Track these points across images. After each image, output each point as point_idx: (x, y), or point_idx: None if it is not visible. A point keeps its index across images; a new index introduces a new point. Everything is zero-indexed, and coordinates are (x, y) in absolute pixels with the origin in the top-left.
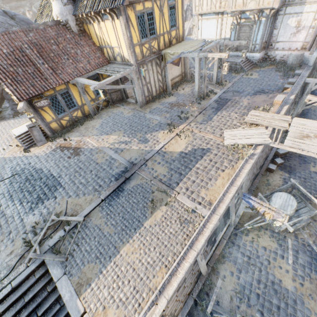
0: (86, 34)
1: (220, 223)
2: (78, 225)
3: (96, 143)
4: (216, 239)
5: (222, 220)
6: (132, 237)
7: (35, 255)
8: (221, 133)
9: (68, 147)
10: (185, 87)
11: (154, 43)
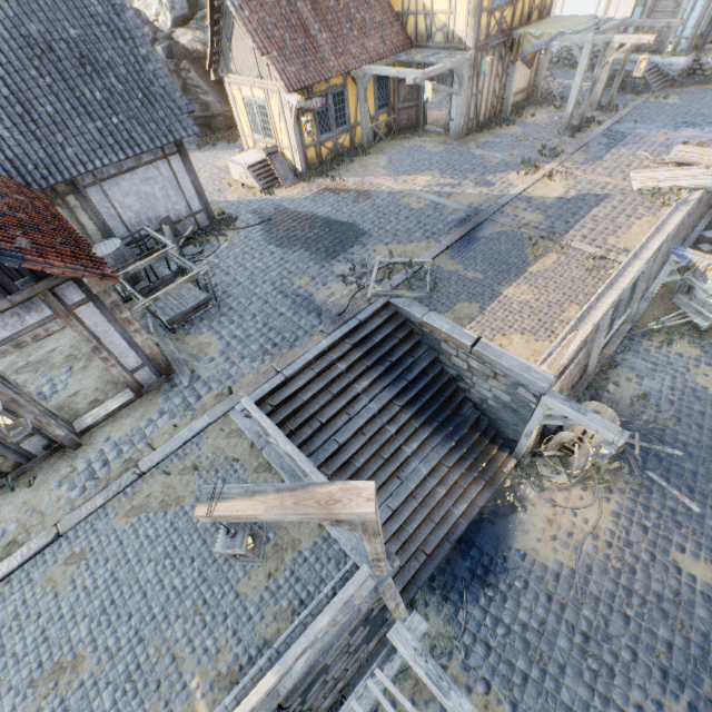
0: None
1: (625, 297)
2: (424, 268)
3: (395, 186)
4: (612, 327)
5: (627, 295)
6: (515, 281)
7: (379, 291)
8: (624, 177)
9: (343, 190)
10: (535, 113)
11: (507, 12)
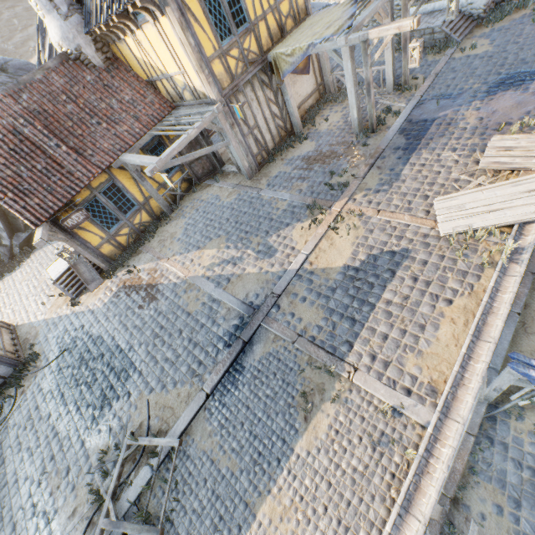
0: (120, 64)
1: None
2: (171, 455)
3: (181, 271)
4: None
5: None
6: (275, 479)
7: (108, 523)
8: (427, 208)
9: (136, 287)
10: (330, 114)
11: (248, 42)
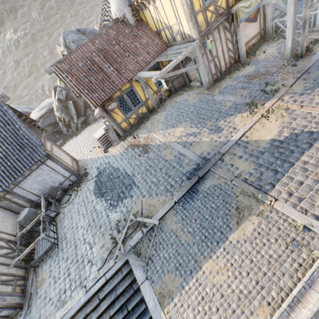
0: (142, 23)
1: None
2: (154, 228)
3: (162, 139)
4: None
5: None
6: (215, 251)
7: (120, 253)
8: None
9: (137, 145)
10: (267, 48)
11: (220, 1)
